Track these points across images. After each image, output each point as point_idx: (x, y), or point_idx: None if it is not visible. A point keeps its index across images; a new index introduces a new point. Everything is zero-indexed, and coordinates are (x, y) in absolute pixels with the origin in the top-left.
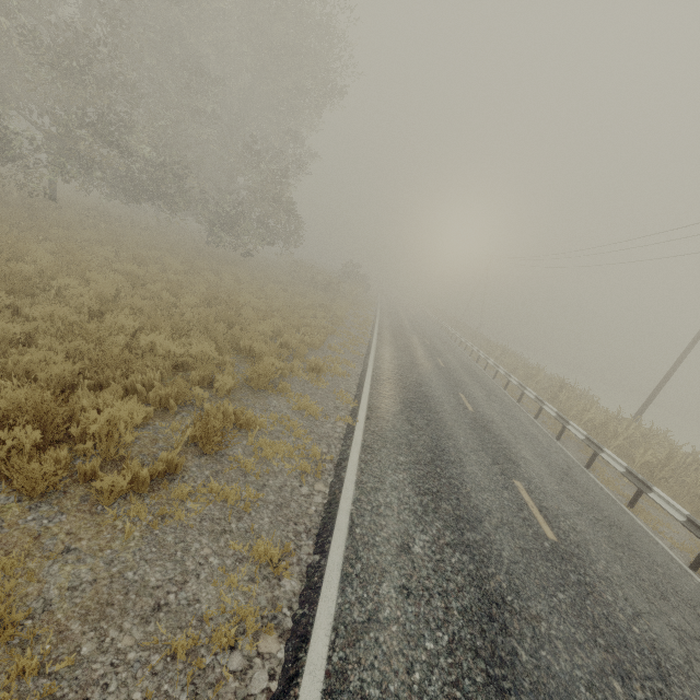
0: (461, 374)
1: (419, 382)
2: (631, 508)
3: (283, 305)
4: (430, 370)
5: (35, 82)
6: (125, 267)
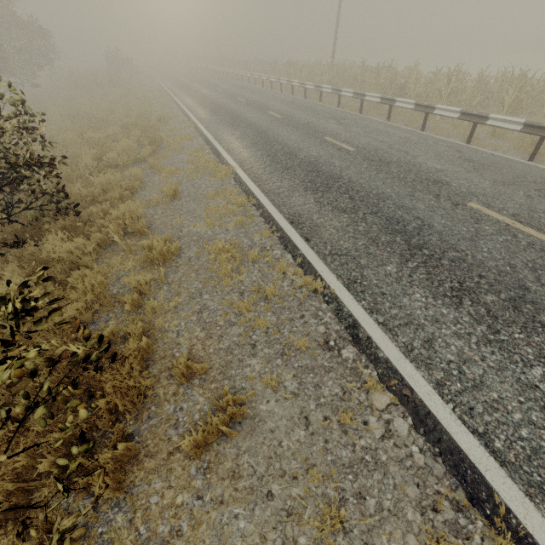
0: (234, 90)
1: (213, 103)
2: (321, 102)
3: (109, 104)
4: (216, 96)
5: None
6: None
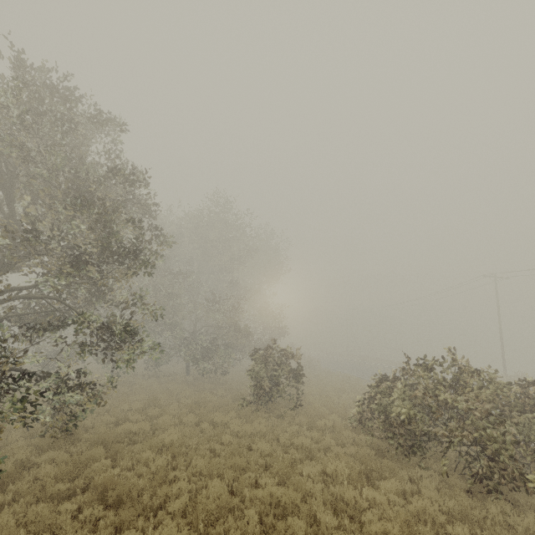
0: None
1: None
2: None
3: (351, 383)
4: None
5: (221, 321)
6: (310, 391)
